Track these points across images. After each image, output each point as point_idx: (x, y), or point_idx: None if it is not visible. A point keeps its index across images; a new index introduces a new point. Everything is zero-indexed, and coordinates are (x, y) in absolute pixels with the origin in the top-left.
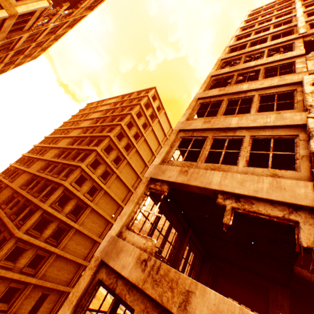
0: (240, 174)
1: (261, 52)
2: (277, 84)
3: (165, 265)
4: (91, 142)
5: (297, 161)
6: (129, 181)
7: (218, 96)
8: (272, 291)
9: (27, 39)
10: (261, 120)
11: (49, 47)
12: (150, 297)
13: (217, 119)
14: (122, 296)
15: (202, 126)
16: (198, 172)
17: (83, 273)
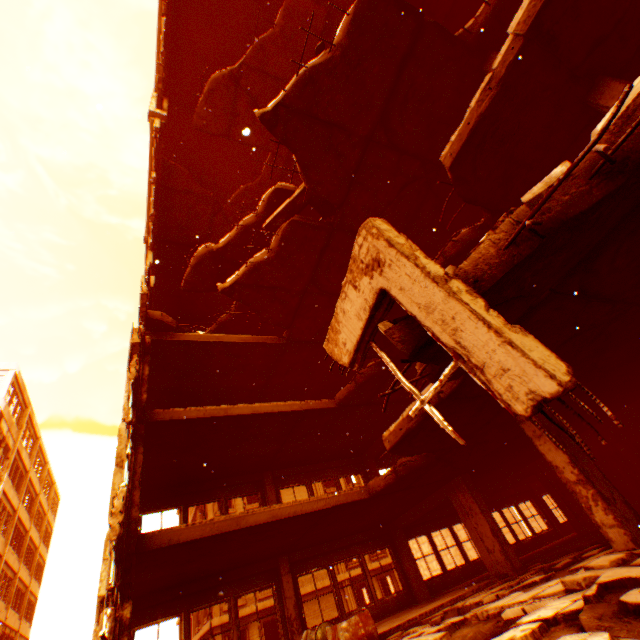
0: None
1: None
2: None
3: None
4: (202, 516)
5: None
6: (304, 493)
7: None
8: (453, 497)
9: (2, 527)
10: None
11: (52, 476)
12: None
13: None
14: None
15: None
16: None
17: None
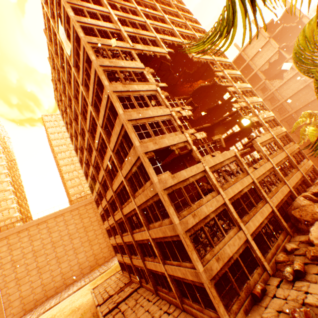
0: (171, 137)
1: (116, 50)
2: (150, 90)
3: (178, 173)
4: None
5: (176, 128)
6: None
7: (125, 91)
8: (146, 180)
9: None
10: (159, 112)
11: None
12: (181, 181)
13: (142, 112)
14: (176, 188)
15: (139, 116)
16: (160, 142)
17: (163, 198)
